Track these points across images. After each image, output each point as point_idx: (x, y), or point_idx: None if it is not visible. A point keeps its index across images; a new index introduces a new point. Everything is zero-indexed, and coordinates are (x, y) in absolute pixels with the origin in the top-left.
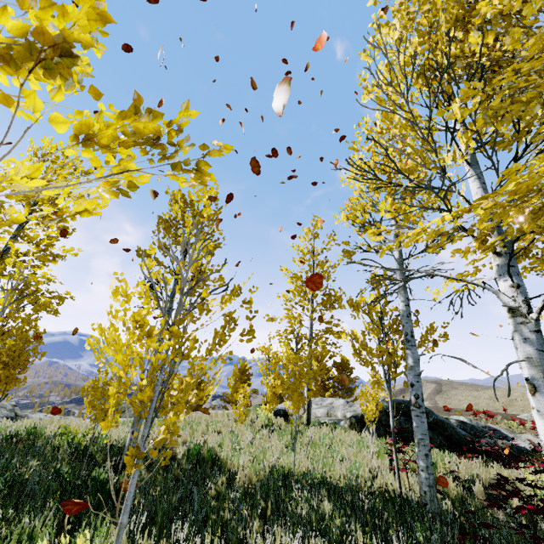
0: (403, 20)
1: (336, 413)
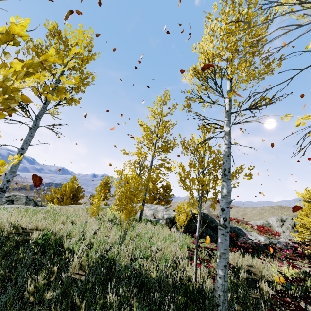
0: None
1: (158, 214)
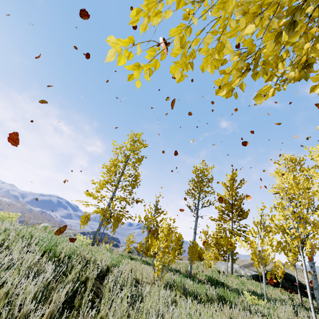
0: None
1: (240, 272)
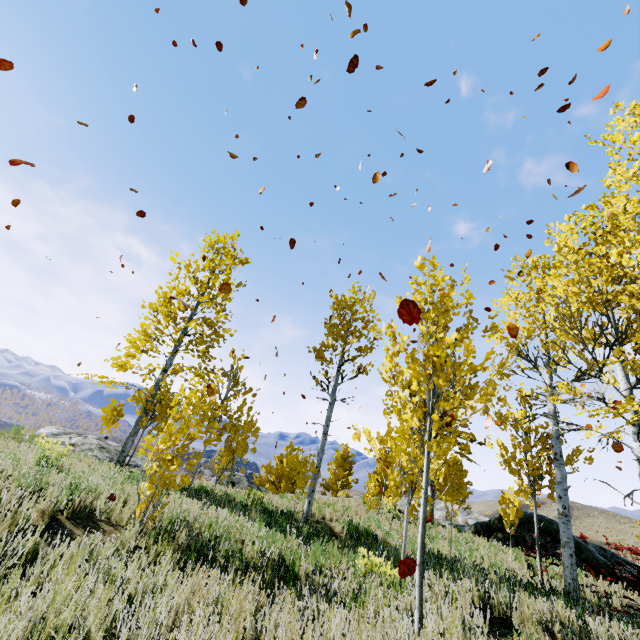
0: (577, 266)
1: (456, 518)
